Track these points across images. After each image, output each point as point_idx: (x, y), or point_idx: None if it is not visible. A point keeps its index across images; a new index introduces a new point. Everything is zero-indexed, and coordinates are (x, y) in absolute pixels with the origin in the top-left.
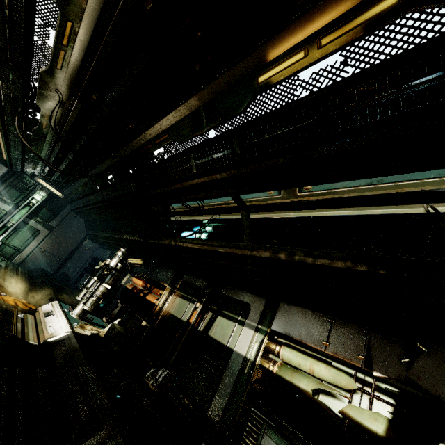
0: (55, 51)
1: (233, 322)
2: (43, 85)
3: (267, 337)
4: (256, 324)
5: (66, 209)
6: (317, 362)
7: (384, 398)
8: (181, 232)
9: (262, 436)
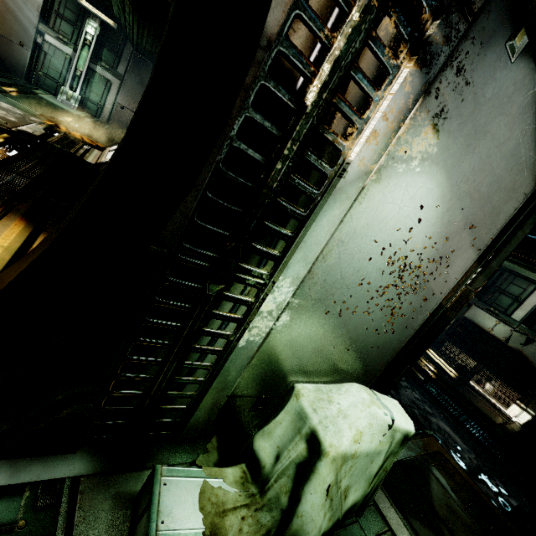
0: None
1: None
2: None
3: None
4: None
5: (127, 48)
6: None
7: None
8: None
9: None
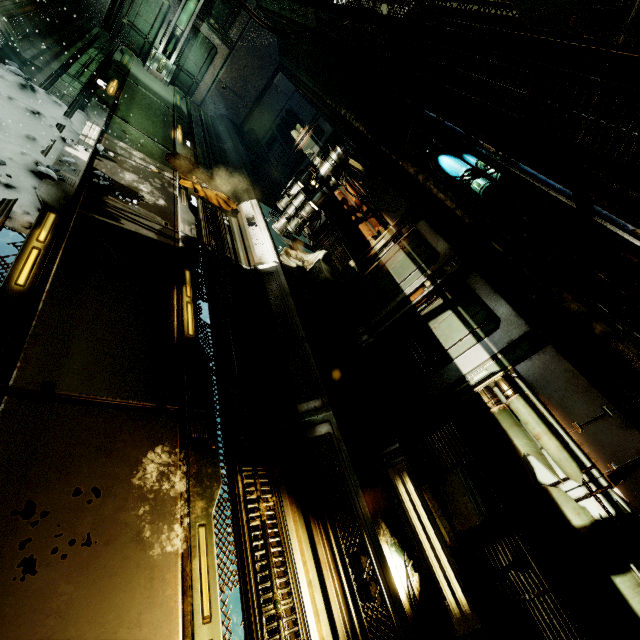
0: None
1: (466, 329)
2: None
3: (503, 374)
4: (496, 350)
5: (249, 3)
6: (550, 436)
7: (605, 505)
8: (439, 152)
9: (453, 469)
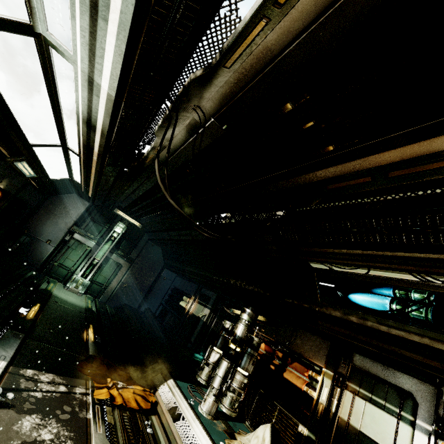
0: (249, 23)
1: None
2: (181, 103)
3: None
4: None
5: (144, 239)
6: None
7: None
8: (345, 292)
9: None
